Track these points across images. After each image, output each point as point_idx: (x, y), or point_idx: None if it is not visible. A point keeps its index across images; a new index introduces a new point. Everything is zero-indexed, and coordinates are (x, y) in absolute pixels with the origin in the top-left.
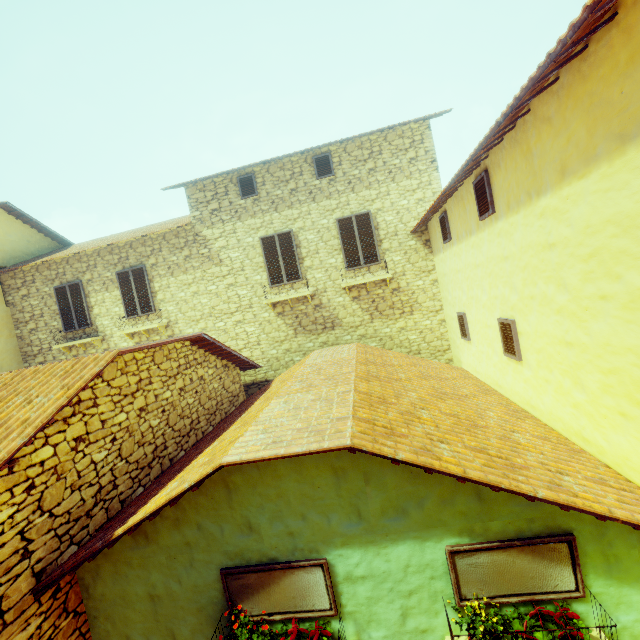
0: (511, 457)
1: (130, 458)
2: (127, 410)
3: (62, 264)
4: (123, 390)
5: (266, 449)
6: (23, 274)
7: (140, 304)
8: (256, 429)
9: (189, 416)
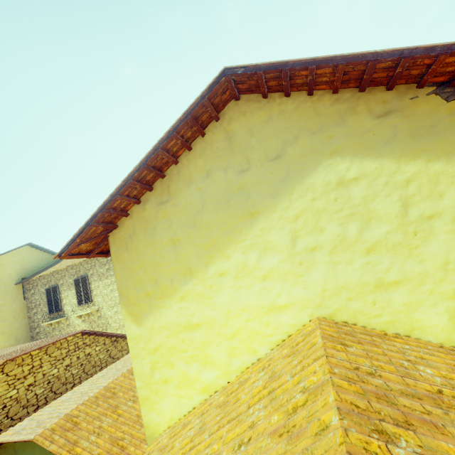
0: (129, 446)
1: (15, 416)
2: (18, 387)
3: (50, 275)
4: (18, 376)
5: (12, 435)
6: (33, 281)
7: (85, 297)
8: (34, 415)
9: (72, 382)
